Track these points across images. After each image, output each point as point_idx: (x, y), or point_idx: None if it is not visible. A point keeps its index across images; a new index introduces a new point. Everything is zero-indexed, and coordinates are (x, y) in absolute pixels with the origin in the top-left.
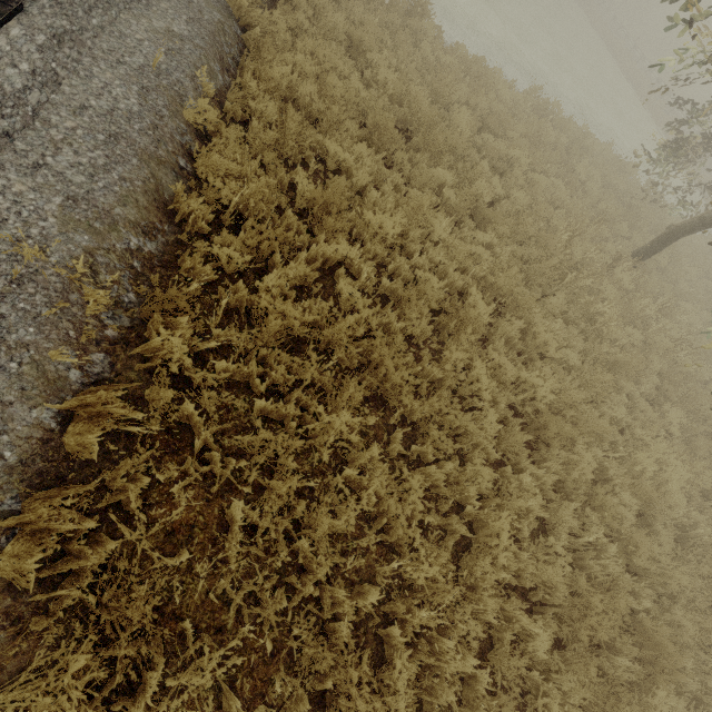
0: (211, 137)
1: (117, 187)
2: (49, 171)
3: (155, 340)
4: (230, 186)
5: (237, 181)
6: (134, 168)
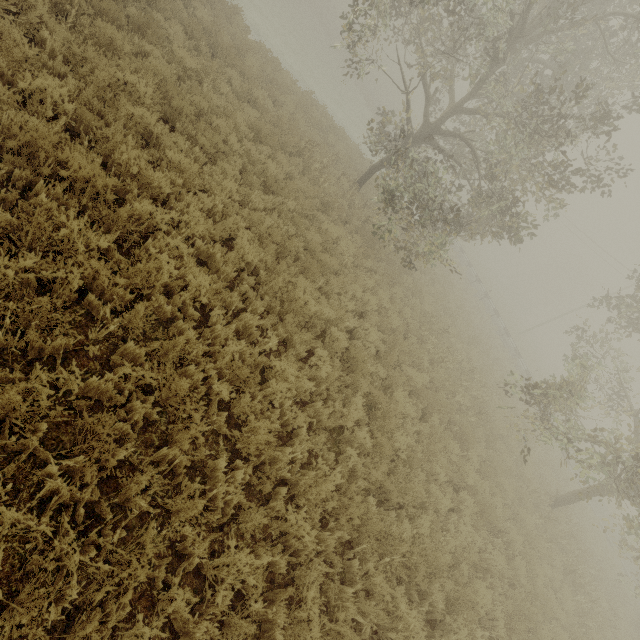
0: None
1: None
2: None
3: None
4: None
5: None
6: None
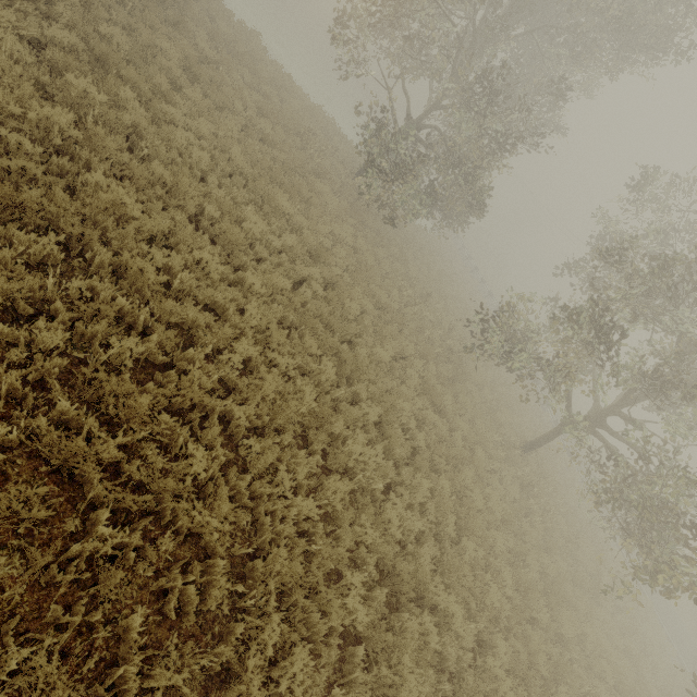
0: None
1: None
2: None
3: None
4: None
5: None
6: None
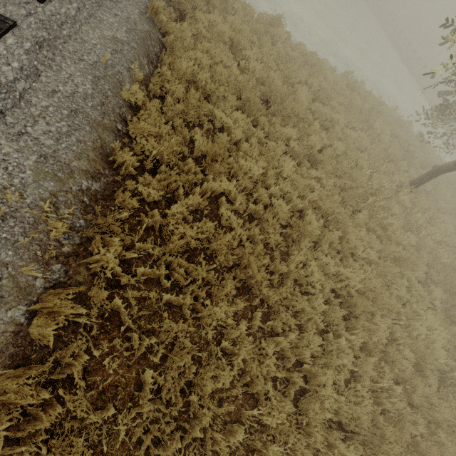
0: (140, 108)
1: (75, 147)
2: (28, 137)
3: (96, 255)
4: (151, 143)
5: (156, 139)
6: (86, 133)
